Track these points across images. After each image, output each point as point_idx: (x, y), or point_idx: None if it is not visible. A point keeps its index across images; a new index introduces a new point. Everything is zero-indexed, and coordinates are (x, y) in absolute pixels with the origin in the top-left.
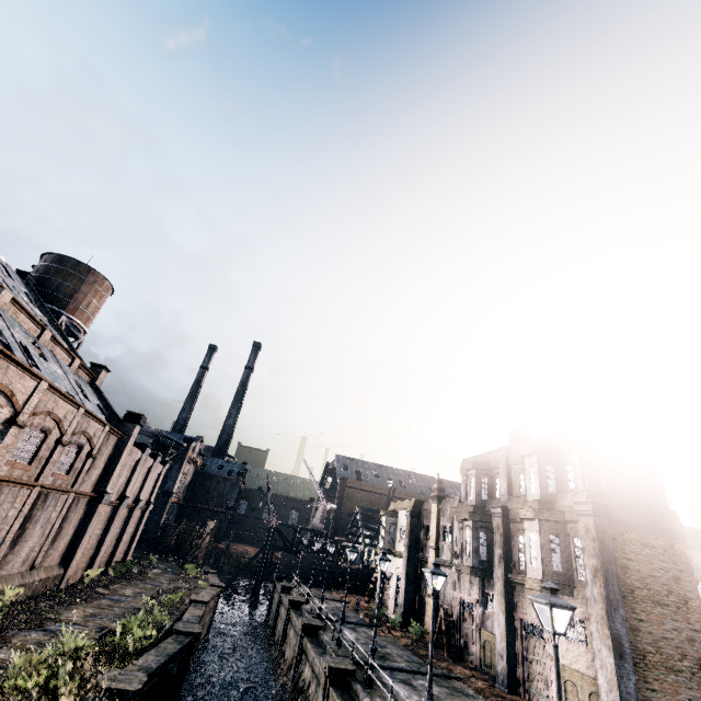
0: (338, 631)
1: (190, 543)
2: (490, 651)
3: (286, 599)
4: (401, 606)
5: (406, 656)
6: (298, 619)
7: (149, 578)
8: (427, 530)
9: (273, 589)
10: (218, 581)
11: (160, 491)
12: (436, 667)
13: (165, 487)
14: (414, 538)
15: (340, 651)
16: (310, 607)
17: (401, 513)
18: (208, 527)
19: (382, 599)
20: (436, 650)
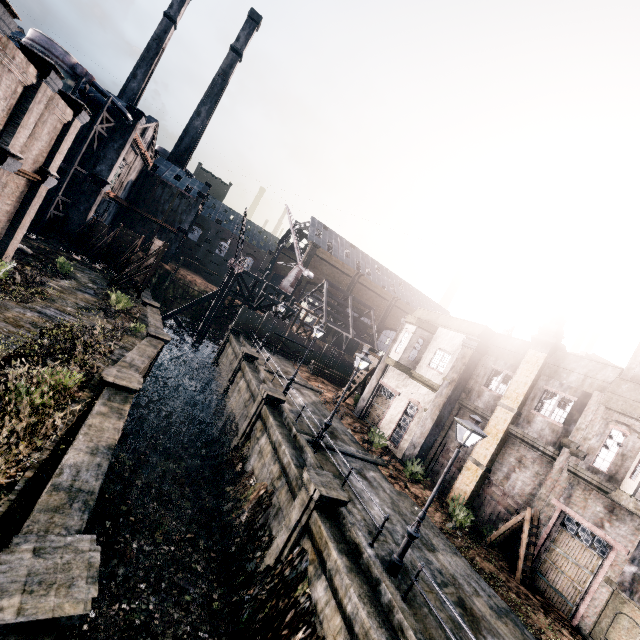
0: (400, 552)
1: (126, 257)
2: (632, 636)
3: (252, 377)
4: (415, 447)
5: (476, 583)
6: (283, 438)
7: (43, 297)
8: (491, 374)
9: (225, 340)
10: (160, 324)
11: (86, 172)
12: (541, 636)
13: (96, 171)
14: (466, 377)
15: (407, 605)
16: (289, 405)
17: (444, 332)
18: (154, 245)
19: (368, 409)
20: (488, 550)
